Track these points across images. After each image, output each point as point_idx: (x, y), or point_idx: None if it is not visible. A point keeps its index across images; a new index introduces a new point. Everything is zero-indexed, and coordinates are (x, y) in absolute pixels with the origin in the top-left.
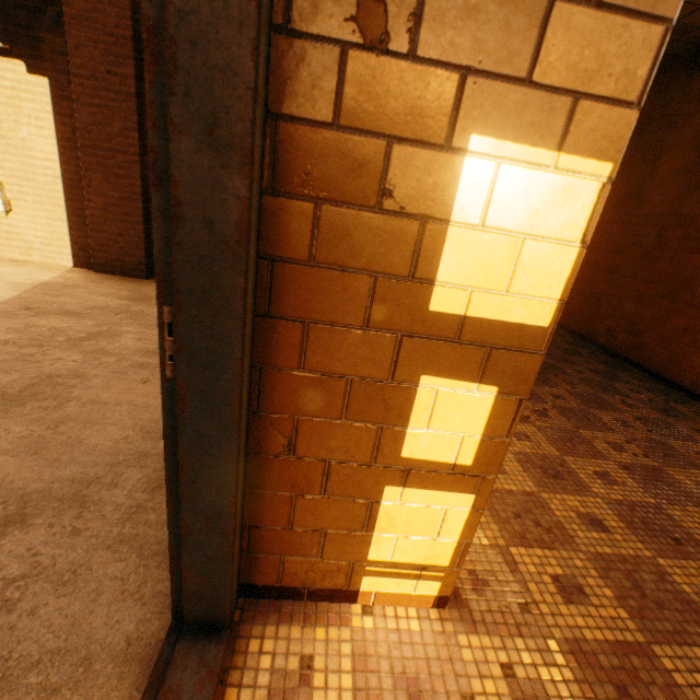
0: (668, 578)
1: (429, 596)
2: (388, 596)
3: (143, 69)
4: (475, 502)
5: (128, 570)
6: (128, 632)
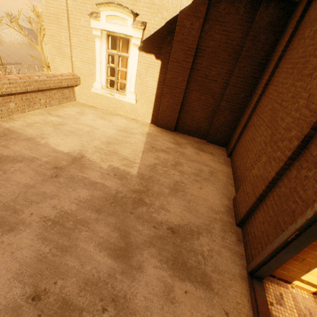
0: None
1: (311, 290)
2: (299, 286)
3: (195, 58)
4: None
5: (230, 255)
6: (238, 271)
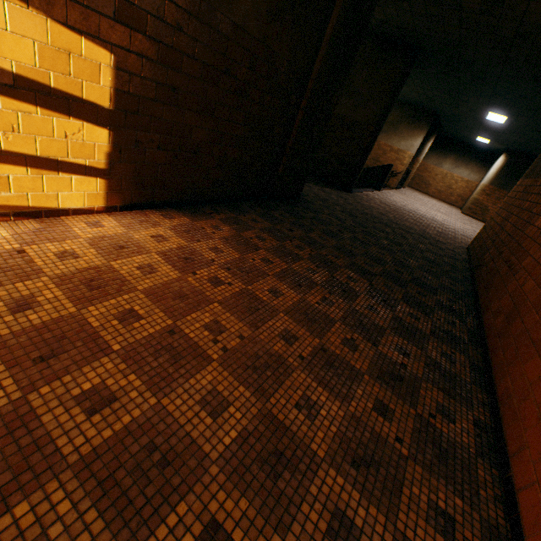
0: None
1: None
2: None
3: None
4: None
5: None
6: None
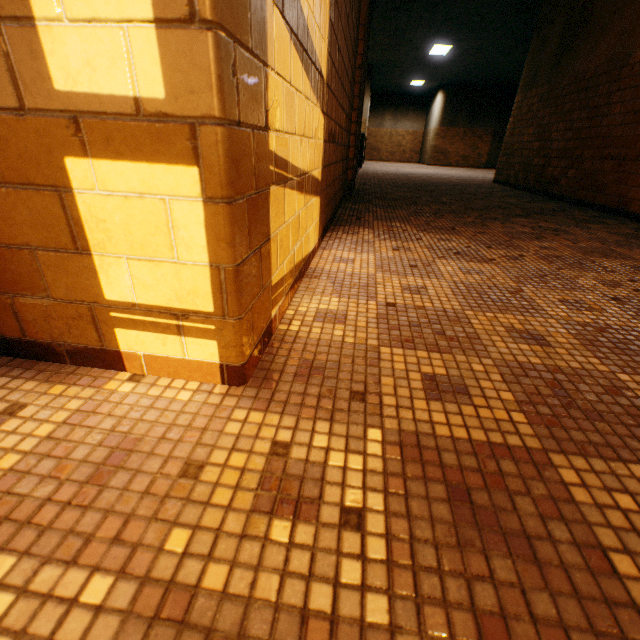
0: (627, 393)
1: (211, 365)
2: (160, 363)
3: None
4: (204, 185)
5: None
6: None
